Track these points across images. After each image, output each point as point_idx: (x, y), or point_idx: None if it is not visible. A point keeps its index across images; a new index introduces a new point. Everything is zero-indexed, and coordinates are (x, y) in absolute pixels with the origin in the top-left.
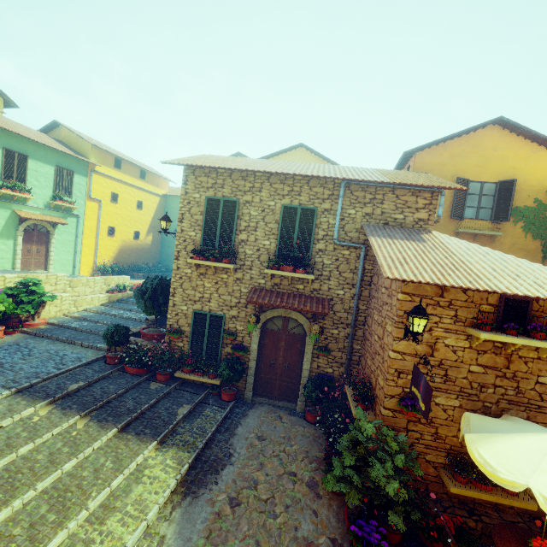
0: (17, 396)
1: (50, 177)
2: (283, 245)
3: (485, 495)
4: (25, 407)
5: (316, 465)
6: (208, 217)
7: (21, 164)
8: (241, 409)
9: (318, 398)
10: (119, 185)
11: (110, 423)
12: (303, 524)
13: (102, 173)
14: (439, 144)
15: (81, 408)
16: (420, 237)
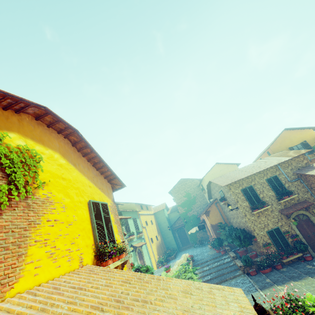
0: (263, 290)
1: (133, 224)
2: (276, 191)
3: None
4: (275, 288)
5: None
6: (246, 195)
7: (127, 223)
8: None
9: None
10: (145, 217)
11: (303, 278)
12: None
13: (140, 214)
14: (273, 142)
15: (286, 281)
16: (314, 167)
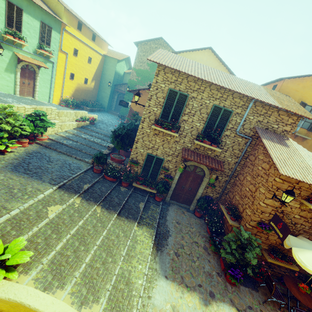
0: (60, 190)
1: (37, 30)
2: (207, 128)
3: (281, 263)
4: (68, 198)
5: (205, 239)
6: (168, 101)
7: (18, 16)
8: (165, 206)
9: (205, 208)
10: (79, 43)
11: (112, 210)
12: (206, 266)
13: (69, 32)
14: (300, 77)
15: (95, 200)
16: (285, 142)
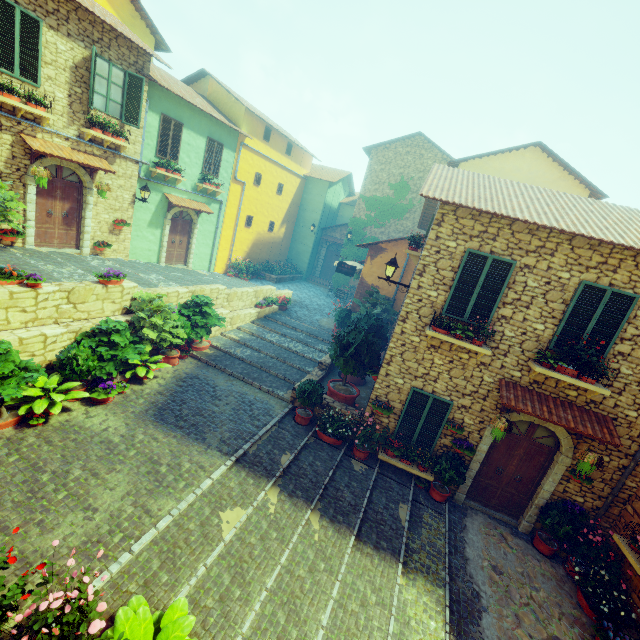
0: (239, 468)
1: (201, 152)
2: (563, 335)
3: None
4: (255, 489)
5: (579, 630)
6: (463, 277)
7: (176, 135)
8: (456, 516)
9: (567, 536)
10: (264, 163)
11: (344, 526)
12: None
13: (250, 148)
14: None
15: (306, 496)
16: None
